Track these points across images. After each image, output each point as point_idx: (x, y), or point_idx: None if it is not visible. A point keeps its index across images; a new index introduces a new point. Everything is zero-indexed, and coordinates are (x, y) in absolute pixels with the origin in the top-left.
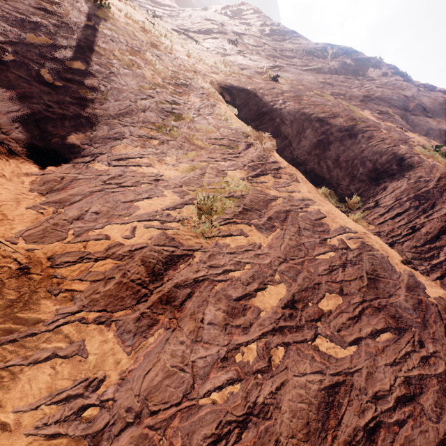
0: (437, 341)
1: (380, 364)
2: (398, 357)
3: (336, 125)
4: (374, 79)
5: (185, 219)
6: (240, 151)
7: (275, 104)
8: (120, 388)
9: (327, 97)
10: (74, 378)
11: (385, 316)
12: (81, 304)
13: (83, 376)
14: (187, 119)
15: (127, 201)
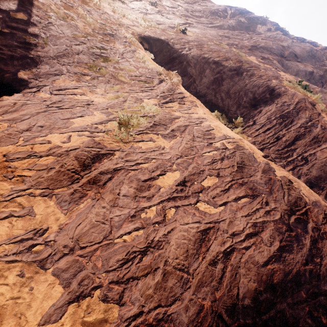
0: (277, 202)
1: (238, 216)
2: (251, 212)
3: (227, 66)
4: (261, 33)
5: (109, 131)
6: (154, 85)
7: (183, 50)
8: (59, 234)
9: (222, 46)
10: (26, 229)
11: (246, 188)
12: (30, 184)
13: (32, 227)
14: (113, 61)
15: (65, 118)
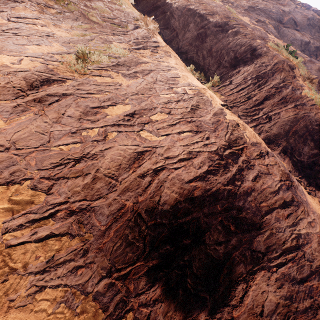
0: (218, 138)
1: (177, 145)
2: (190, 143)
3: (212, 21)
4: None
5: (65, 62)
6: (128, 30)
7: None
8: None
9: (214, 1)
10: None
11: (192, 125)
12: None
13: None
14: None
15: (20, 44)
